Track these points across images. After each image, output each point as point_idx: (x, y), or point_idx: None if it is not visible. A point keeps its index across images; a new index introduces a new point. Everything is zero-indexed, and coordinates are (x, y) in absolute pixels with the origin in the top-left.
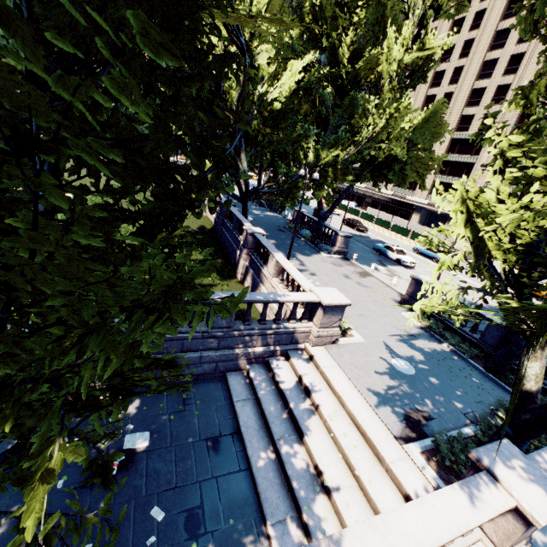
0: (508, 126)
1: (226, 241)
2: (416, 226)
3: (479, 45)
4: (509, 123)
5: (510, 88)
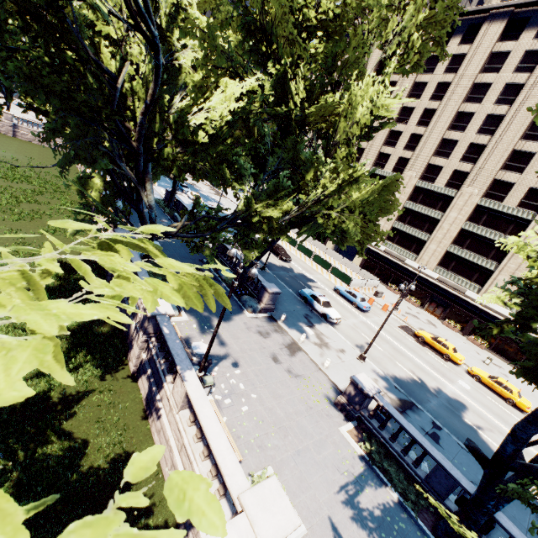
0: (417, 174)
1: None
2: (334, 253)
3: (400, 90)
4: (418, 171)
5: (422, 139)
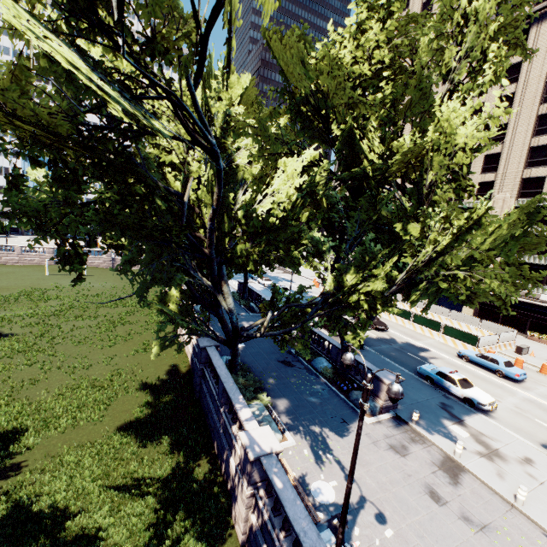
0: (511, 193)
1: (210, 415)
2: (436, 307)
3: None
4: (512, 190)
5: (501, 156)
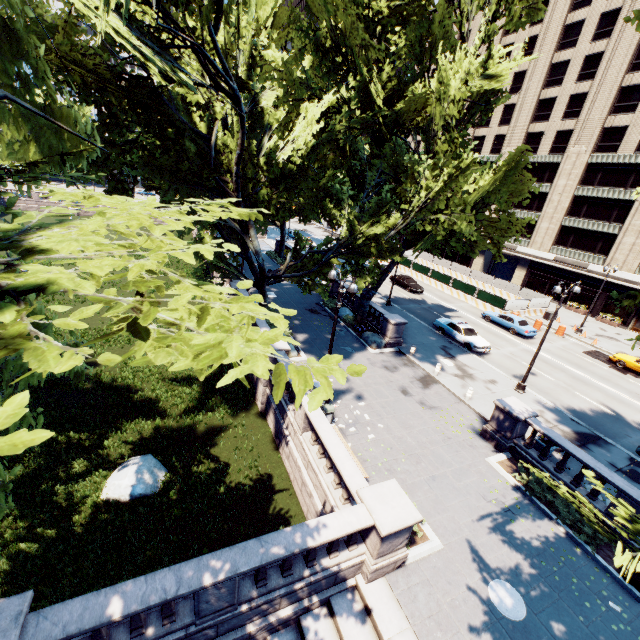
0: (587, 147)
1: None
2: (481, 275)
3: (543, 44)
4: (589, 142)
5: (587, 98)
